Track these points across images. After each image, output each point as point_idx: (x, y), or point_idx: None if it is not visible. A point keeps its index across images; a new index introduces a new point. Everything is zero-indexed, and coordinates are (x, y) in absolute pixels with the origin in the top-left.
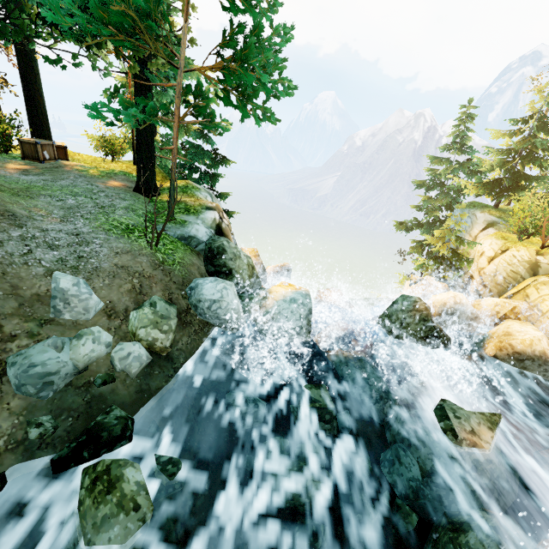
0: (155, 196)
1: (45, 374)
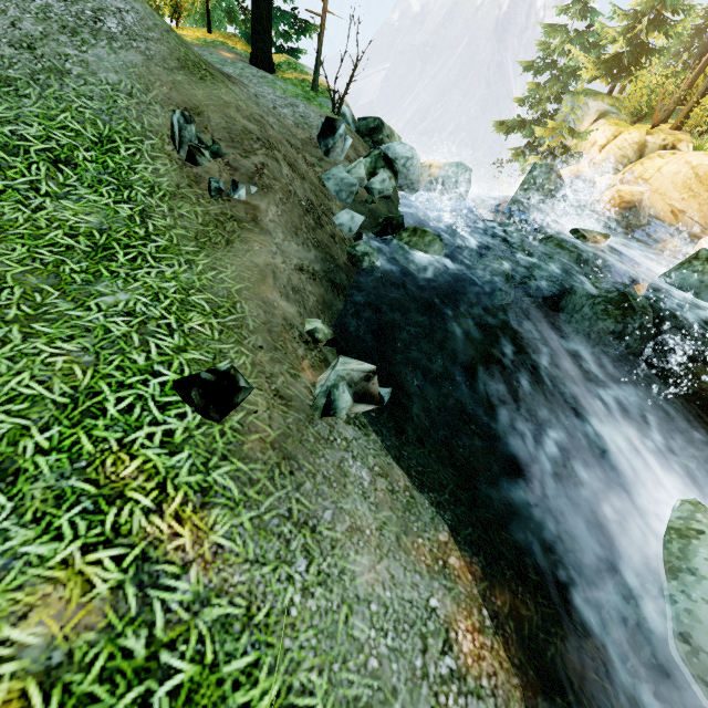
0: (273, 73)
1: (351, 185)
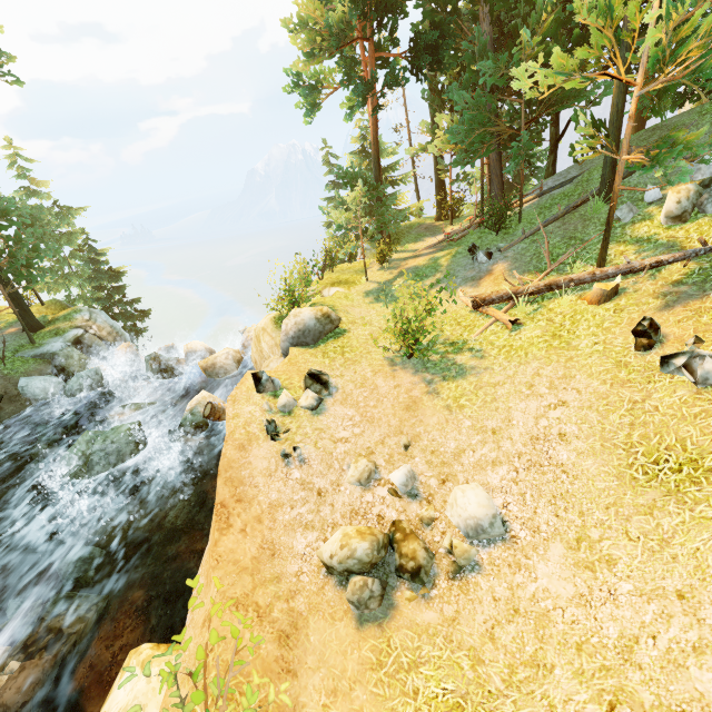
0: (40, 330)
1: None
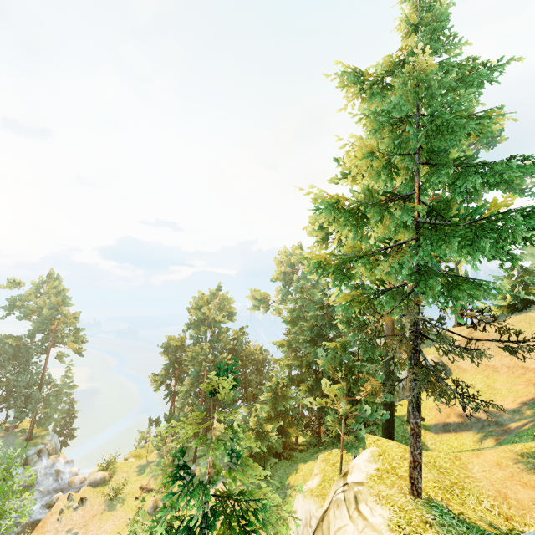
0: (31, 440)
1: None
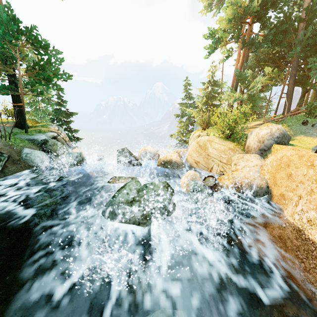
0: None
1: None
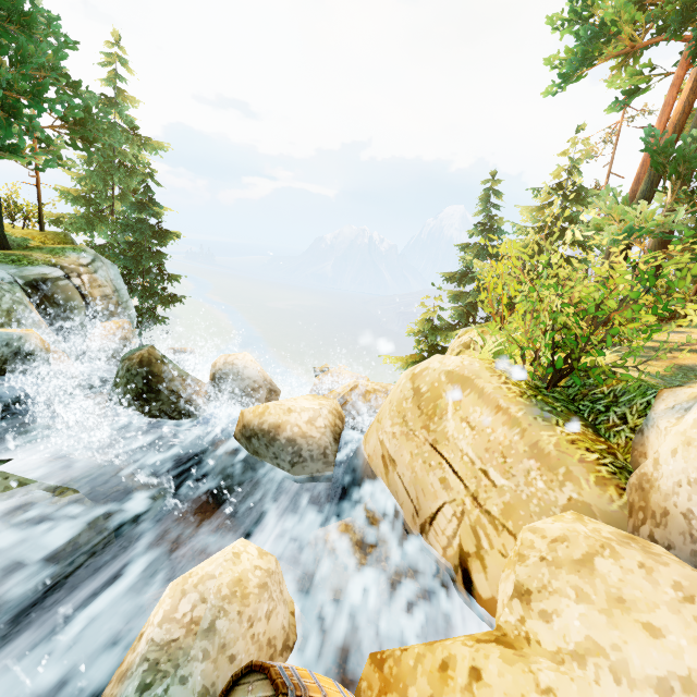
0: None
1: None
